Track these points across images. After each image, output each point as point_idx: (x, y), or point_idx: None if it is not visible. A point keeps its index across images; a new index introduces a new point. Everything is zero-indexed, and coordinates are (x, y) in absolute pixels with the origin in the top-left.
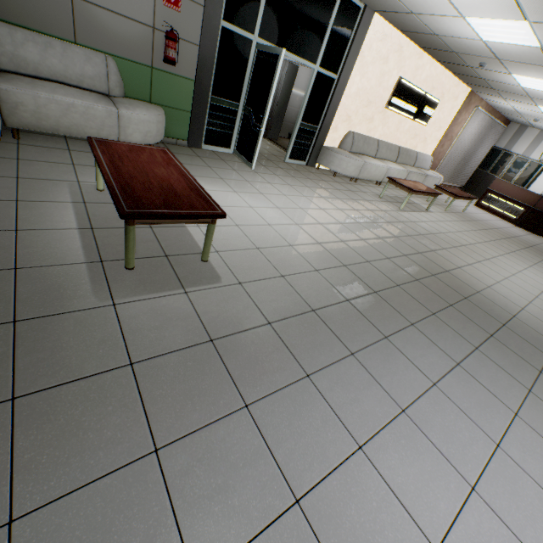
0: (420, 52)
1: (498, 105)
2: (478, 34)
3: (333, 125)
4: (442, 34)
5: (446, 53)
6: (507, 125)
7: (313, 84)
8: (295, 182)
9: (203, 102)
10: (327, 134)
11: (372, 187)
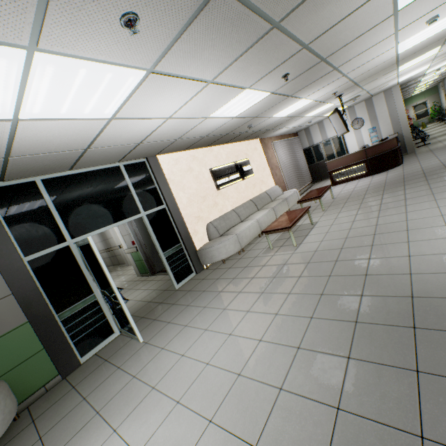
0: (208, 148)
1: (282, 132)
2: (227, 117)
3: (191, 232)
4: (208, 133)
5: (223, 138)
6: (298, 135)
7: (150, 224)
8: (191, 313)
9: (51, 328)
10: (193, 240)
11: (259, 242)
